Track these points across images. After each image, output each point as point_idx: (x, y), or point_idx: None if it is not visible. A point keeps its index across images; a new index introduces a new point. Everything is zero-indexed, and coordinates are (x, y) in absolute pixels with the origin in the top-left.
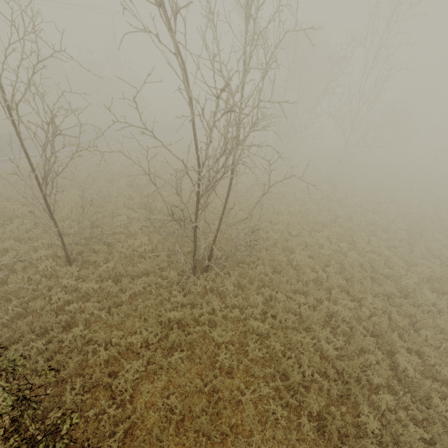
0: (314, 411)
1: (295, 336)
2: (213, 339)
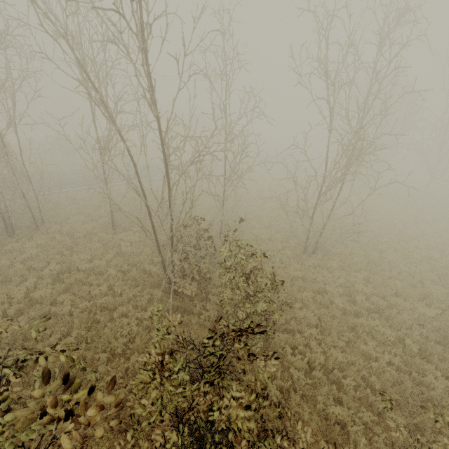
0: (416, 338)
1: (394, 298)
2: (326, 294)
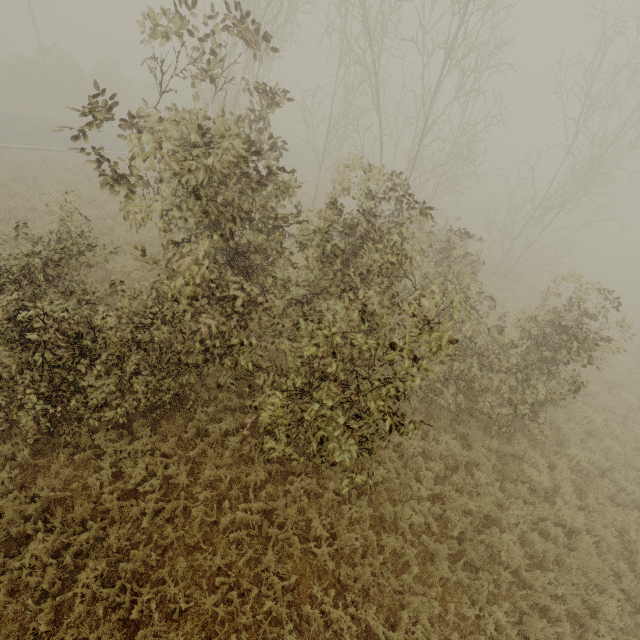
0: None
1: None
2: None
